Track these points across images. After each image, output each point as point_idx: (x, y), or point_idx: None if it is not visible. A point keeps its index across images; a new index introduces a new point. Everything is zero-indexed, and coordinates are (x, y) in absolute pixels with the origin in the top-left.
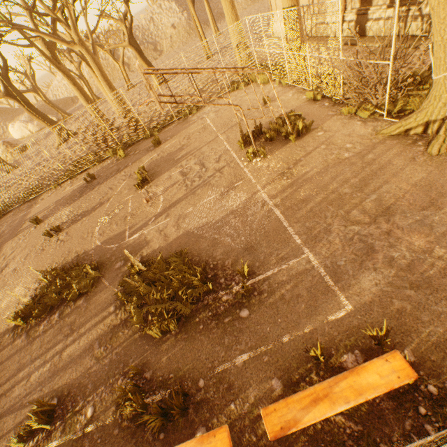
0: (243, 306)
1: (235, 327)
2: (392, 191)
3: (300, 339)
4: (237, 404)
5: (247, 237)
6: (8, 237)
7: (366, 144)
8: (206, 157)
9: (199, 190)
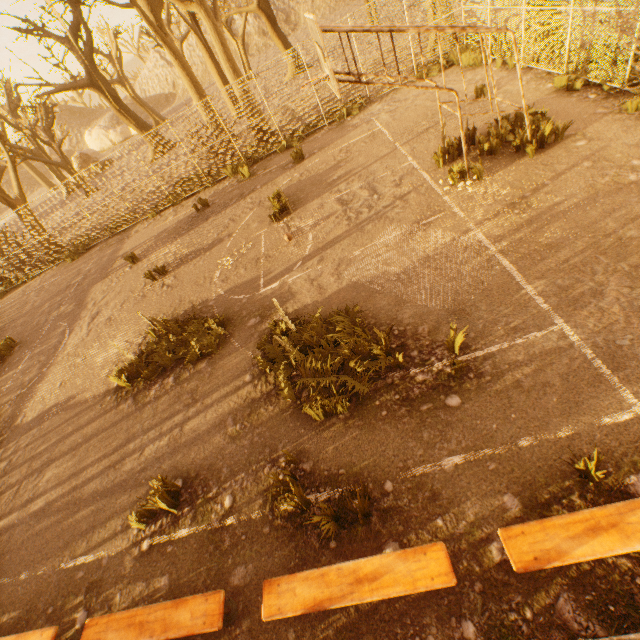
0: (450, 392)
1: (438, 418)
2: None
3: (551, 446)
4: (447, 521)
5: (453, 296)
6: (95, 278)
7: None
8: (378, 179)
9: (369, 226)
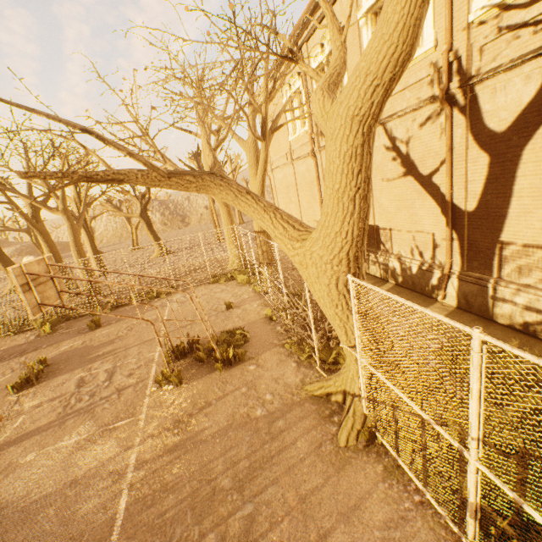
0: None
1: None
2: (274, 502)
3: None
4: None
5: None
6: None
7: (286, 400)
8: (125, 363)
9: (73, 419)
